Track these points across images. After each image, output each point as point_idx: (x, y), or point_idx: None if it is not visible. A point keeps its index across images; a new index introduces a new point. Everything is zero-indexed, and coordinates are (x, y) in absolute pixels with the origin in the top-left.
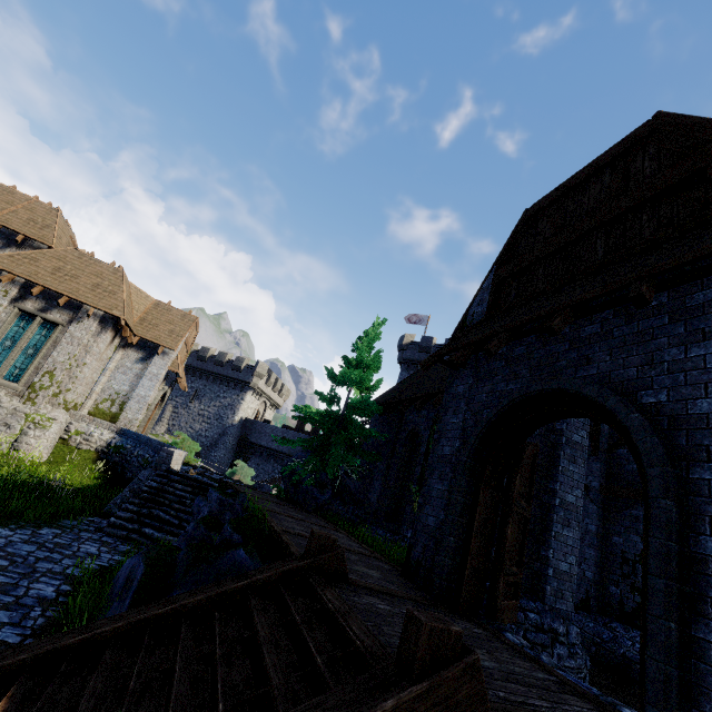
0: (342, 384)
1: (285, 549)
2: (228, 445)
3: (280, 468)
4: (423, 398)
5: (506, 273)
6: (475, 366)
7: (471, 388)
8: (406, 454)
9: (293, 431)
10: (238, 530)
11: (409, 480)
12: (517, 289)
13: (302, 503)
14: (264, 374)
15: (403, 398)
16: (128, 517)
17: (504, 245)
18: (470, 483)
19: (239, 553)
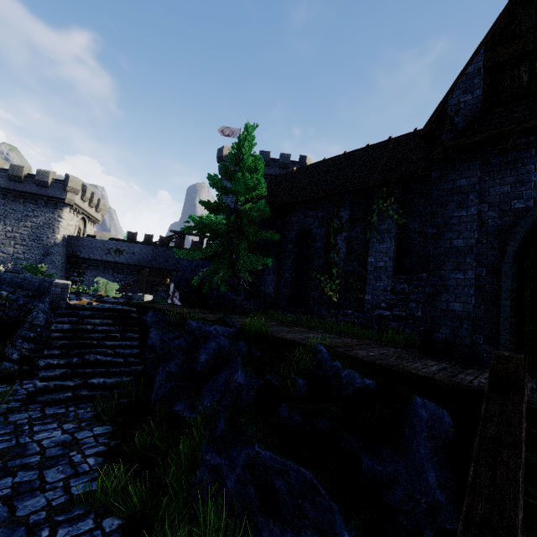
0: (229, 191)
1: (391, 372)
2: (57, 264)
3: (174, 279)
4: (315, 200)
5: (511, 53)
6: (480, 158)
7: (480, 181)
8: (296, 250)
9: (126, 242)
10: (358, 371)
11: (311, 271)
12: (532, 72)
13: (213, 306)
14: (78, 189)
15: (287, 202)
16: (59, 375)
17: (496, 20)
18: (516, 269)
19: (418, 404)
